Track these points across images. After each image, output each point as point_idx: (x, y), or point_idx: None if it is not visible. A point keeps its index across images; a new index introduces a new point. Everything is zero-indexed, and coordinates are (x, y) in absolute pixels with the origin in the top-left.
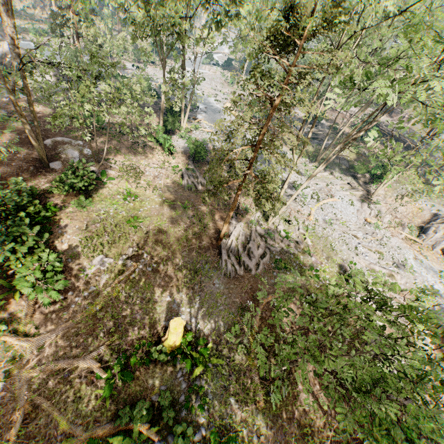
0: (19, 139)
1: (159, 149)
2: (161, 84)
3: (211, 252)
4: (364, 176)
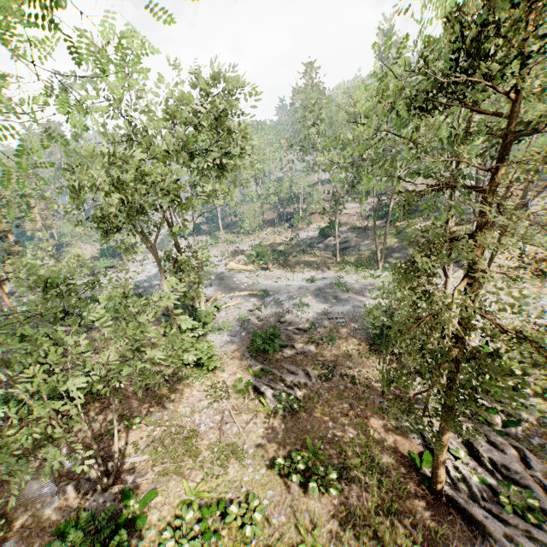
0: None
1: (191, 369)
2: (137, 283)
3: (457, 533)
4: None
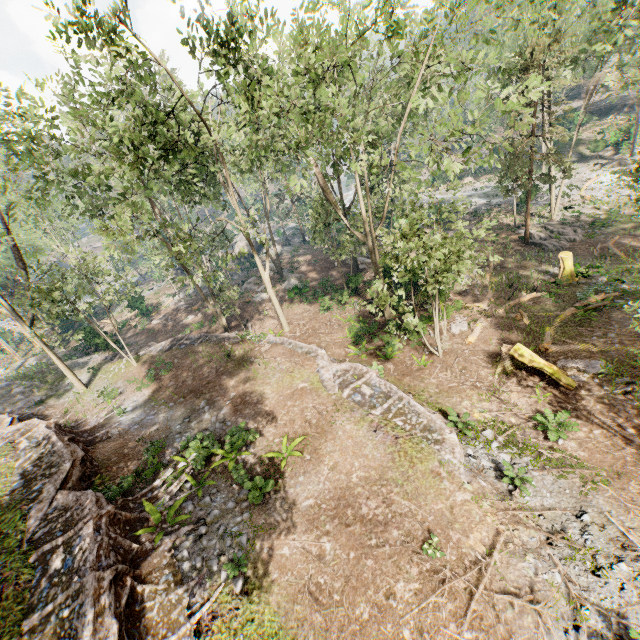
0: (320, 271)
1: None
2: None
3: (529, 248)
4: (606, 151)
